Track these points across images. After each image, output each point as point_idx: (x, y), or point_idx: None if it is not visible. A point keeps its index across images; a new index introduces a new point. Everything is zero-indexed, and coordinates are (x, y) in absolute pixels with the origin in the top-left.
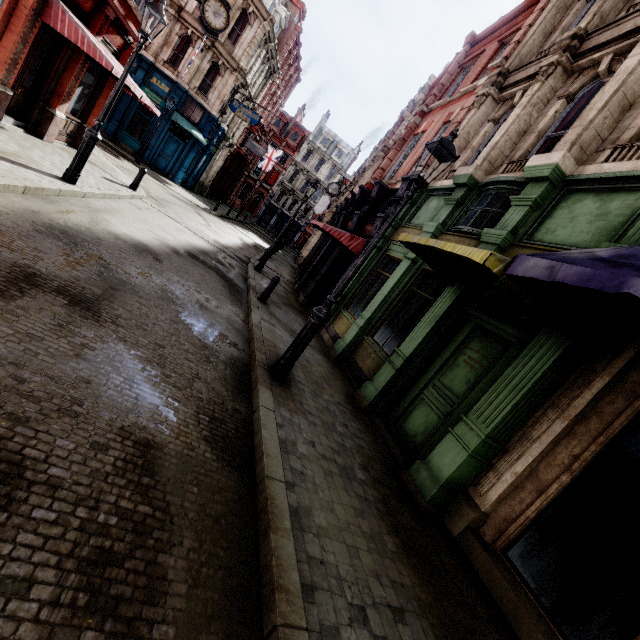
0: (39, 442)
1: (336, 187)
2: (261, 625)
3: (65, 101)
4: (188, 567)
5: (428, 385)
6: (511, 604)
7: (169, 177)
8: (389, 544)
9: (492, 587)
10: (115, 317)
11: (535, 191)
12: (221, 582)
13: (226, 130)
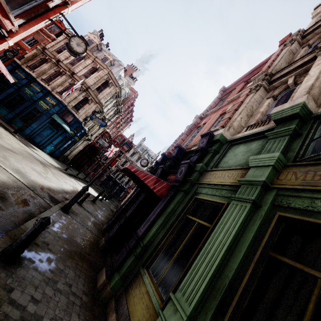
0: None
1: (146, 161)
2: None
3: None
4: None
5: None
6: None
7: (40, 147)
8: None
9: None
10: None
11: None
12: None
13: (87, 130)
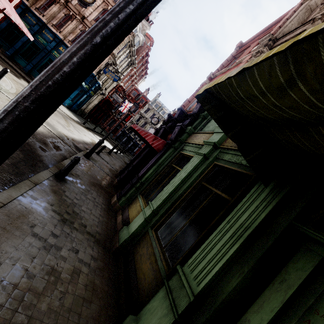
0: None
1: (156, 120)
2: None
3: None
4: None
5: None
6: None
7: None
8: None
9: None
10: None
11: None
12: None
13: (101, 84)
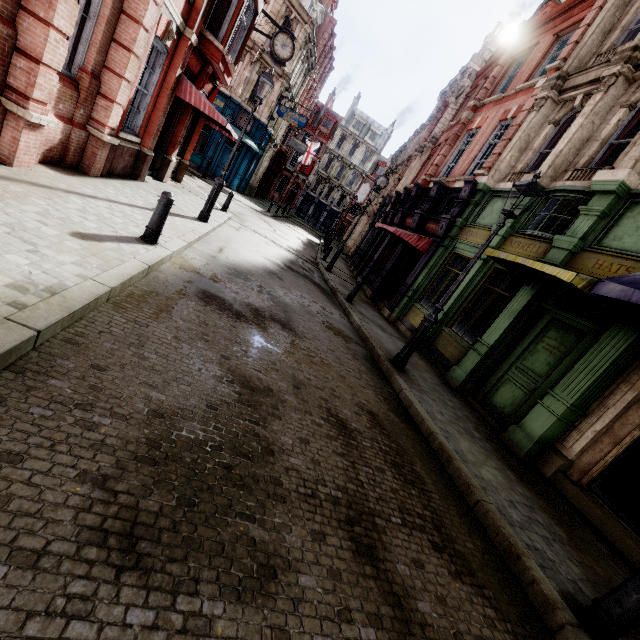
0: (339, 411)
1: (384, 180)
2: (467, 502)
3: (177, 147)
4: (425, 473)
5: (511, 367)
6: (597, 516)
7: (226, 185)
8: (511, 475)
9: (581, 507)
10: (303, 333)
11: (602, 202)
12: (441, 481)
13: (272, 133)
